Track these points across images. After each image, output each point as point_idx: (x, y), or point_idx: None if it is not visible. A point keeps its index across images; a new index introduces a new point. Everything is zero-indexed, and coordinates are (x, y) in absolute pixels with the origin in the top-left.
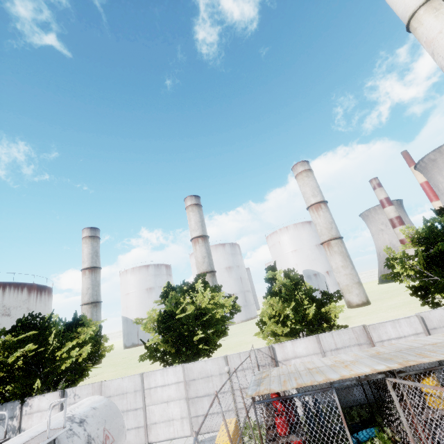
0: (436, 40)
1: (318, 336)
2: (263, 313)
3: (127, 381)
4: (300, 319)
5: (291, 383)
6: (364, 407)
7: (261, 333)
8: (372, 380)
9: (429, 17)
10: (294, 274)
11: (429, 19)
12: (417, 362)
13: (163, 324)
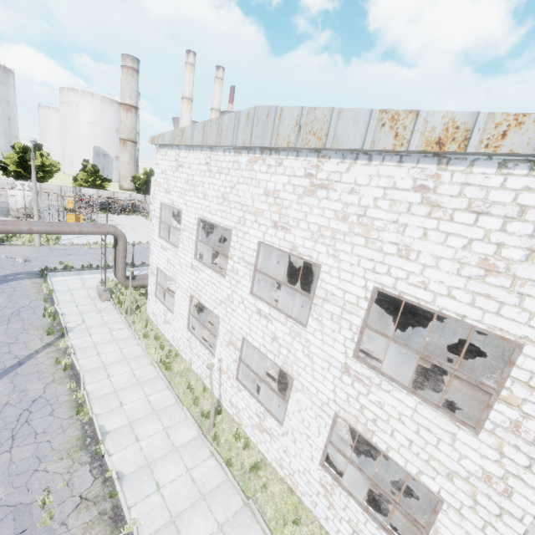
0: (182, 115)
1: (98, 190)
2: (78, 177)
3: (8, 181)
4: (94, 184)
5: (90, 195)
6: (105, 207)
7: (74, 183)
8: (110, 205)
9: (185, 105)
10: (96, 167)
11: (185, 106)
12: (118, 198)
13: (16, 162)
